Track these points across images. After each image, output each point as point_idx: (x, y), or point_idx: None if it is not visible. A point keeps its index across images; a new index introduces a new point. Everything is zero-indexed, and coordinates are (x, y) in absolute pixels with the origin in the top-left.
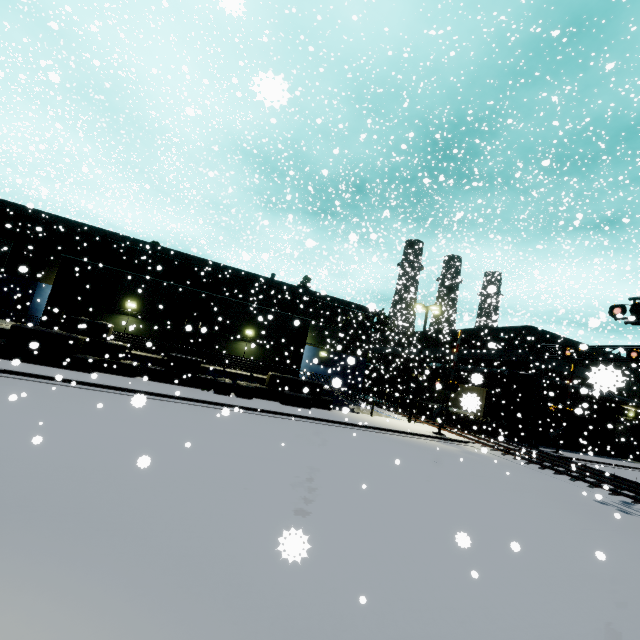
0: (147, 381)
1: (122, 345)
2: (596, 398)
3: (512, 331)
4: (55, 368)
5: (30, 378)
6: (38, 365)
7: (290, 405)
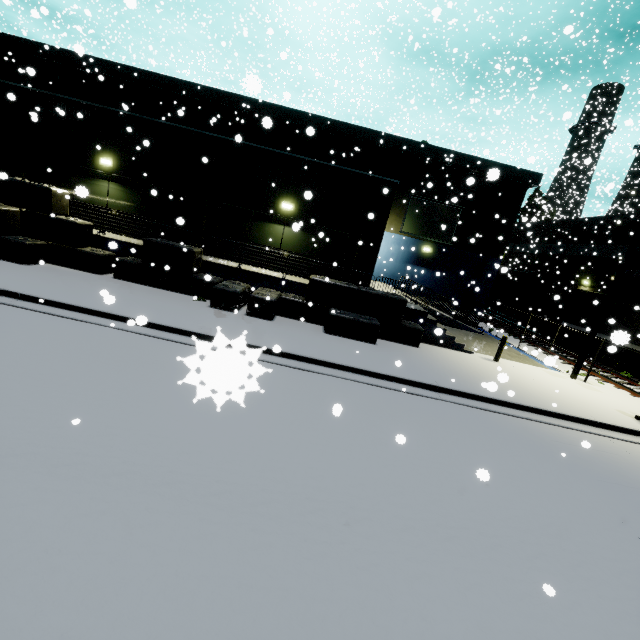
0: (114, 280)
1: (74, 223)
2: None
3: None
4: None
5: None
6: None
7: (338, 334)
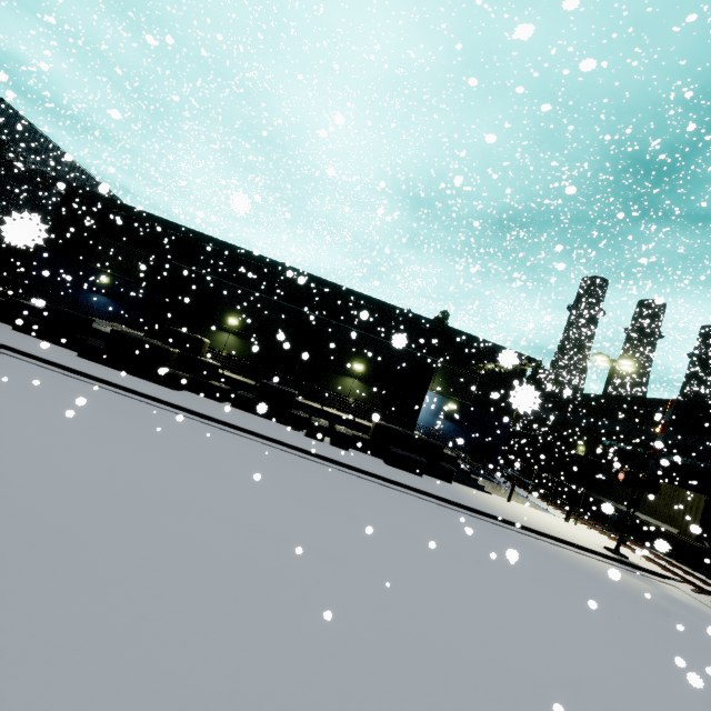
0: (234, 408)
1: (214, 364)
2: None
3: None
4: (144, 380)
5: (109, 387)
6: (129, 375)
7: (396, 466)
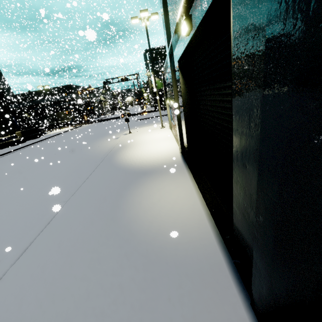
0: None
1: None
2: (91, 102)
3: (65, 87)
4: None
5: None
6: None
7: (37, 138)
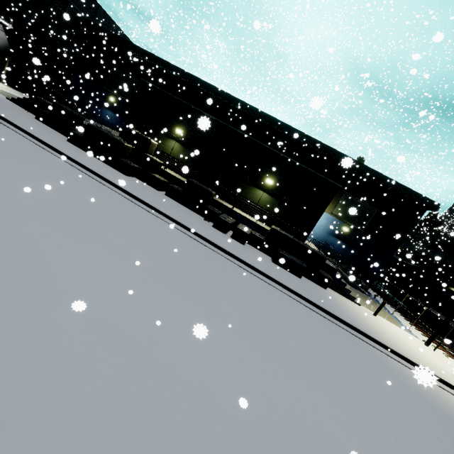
0: (165, 196)
1: (156, 160)
2: None
3: None
4: (105, 164)
5: (69, 161)
6: (97, 159)
7: (280, 265)
